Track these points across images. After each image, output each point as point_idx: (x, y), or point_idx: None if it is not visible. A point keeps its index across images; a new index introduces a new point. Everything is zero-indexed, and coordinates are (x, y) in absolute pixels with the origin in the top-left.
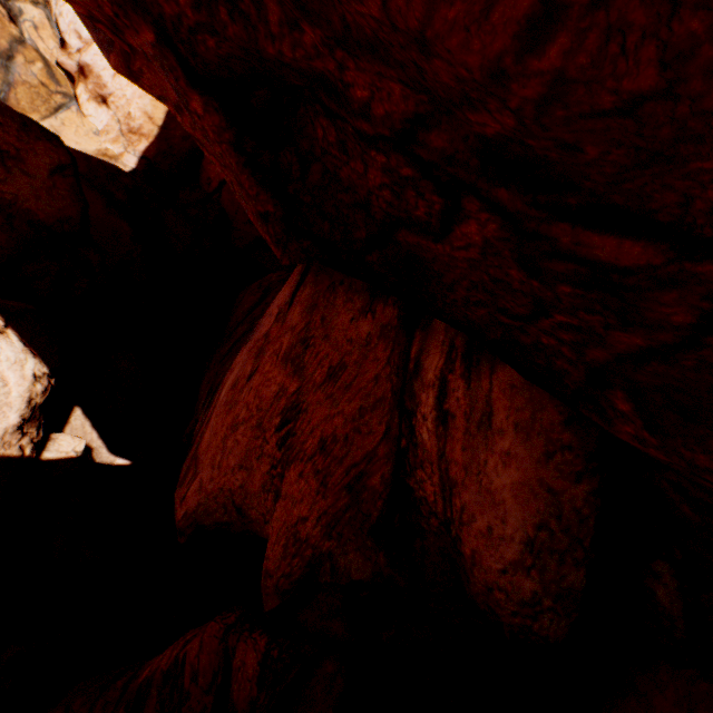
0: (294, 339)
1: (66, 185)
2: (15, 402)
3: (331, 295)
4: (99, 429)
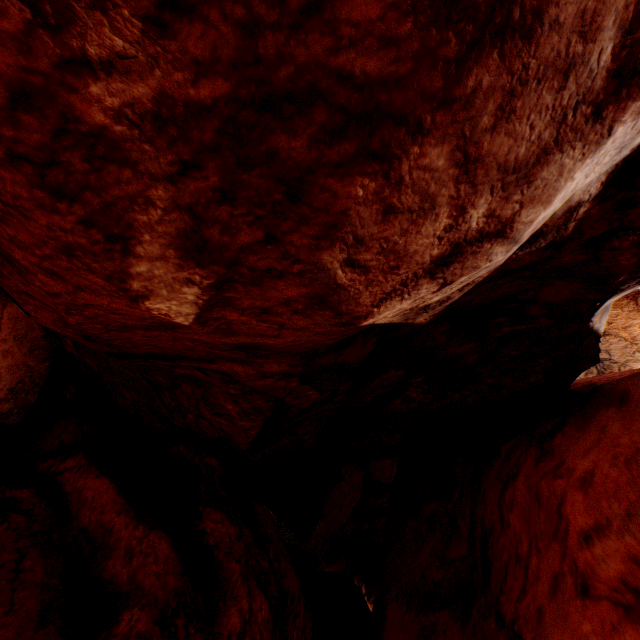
0: None
1: None
2: None
3: None
4: None
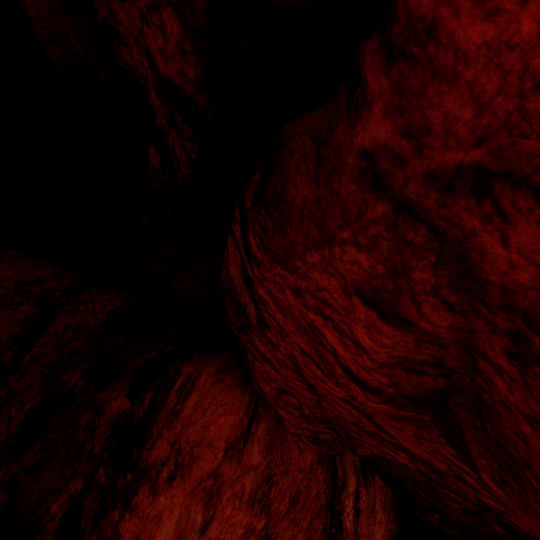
0: (259, 479)
1: None
2: None
3: (283, 430)
4: None
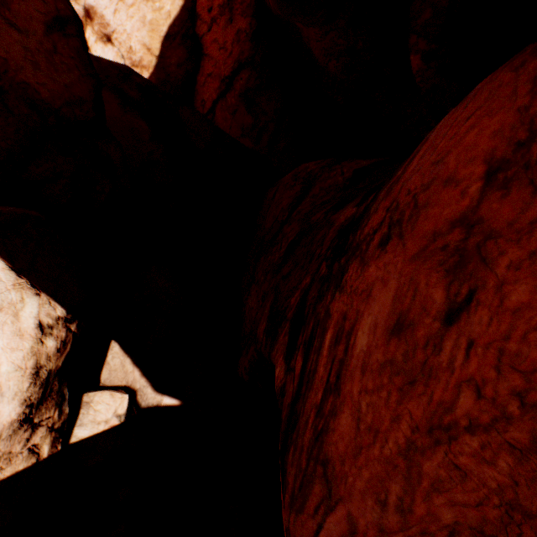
0: None
1: (69, 50)
2: (6, 383)
3: None
4: (140, 365)
